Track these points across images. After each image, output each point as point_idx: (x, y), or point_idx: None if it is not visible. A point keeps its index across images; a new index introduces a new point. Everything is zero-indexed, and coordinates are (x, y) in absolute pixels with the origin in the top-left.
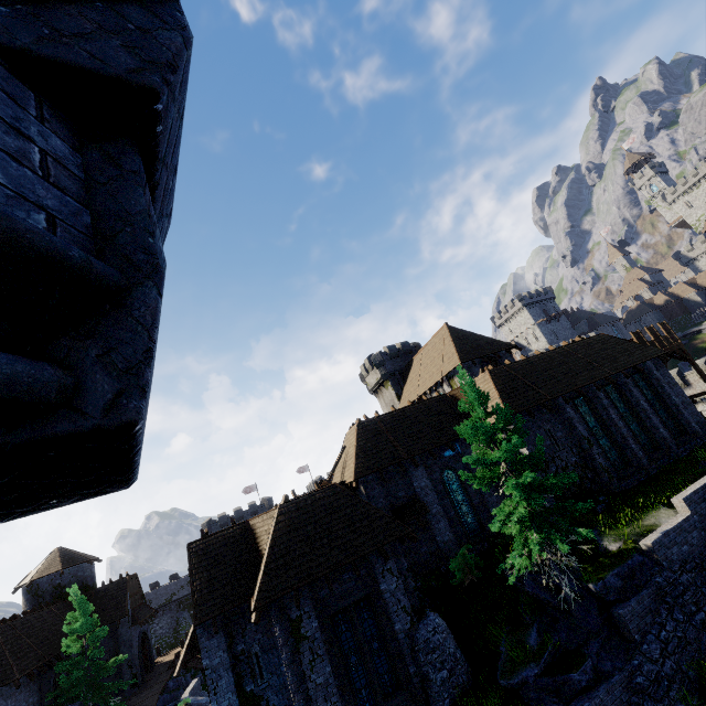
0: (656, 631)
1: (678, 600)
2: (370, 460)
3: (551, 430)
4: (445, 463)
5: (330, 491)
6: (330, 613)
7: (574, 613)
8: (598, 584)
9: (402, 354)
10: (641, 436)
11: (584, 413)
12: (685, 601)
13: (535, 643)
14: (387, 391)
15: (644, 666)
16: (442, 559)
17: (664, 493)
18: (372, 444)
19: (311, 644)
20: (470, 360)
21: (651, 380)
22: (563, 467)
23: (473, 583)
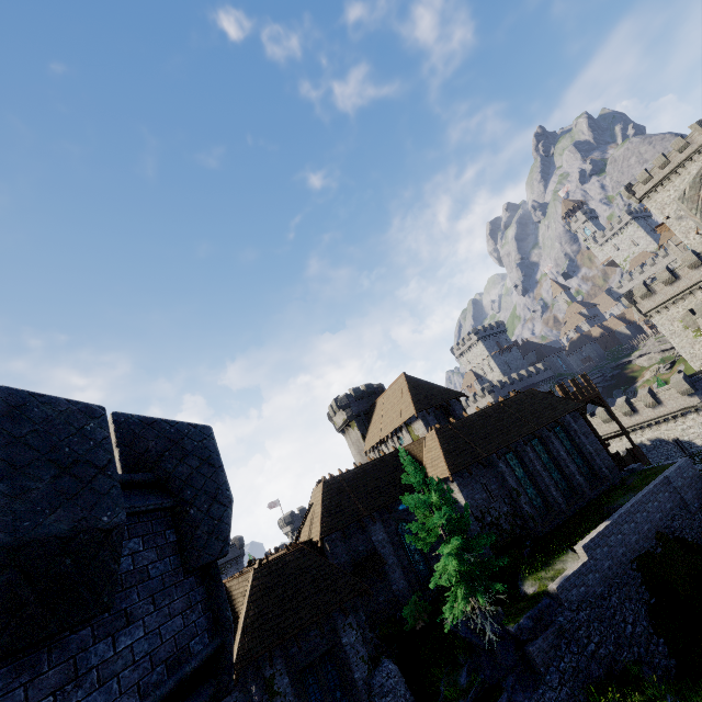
0: (557, 663)
1: (575, 635)
2: (333, 519)
3: (486, 484)
4: (399, 516)
5: (298, 553)
6: (299, 669)
7: (496, 653)
8: (514, 626)
9: (366, 396)
10: (562, 482)
11: (514, 465)
12: (580, 635)
13: (465, 682)
14: (353, 431)
15: (547, 694)
16: (398, 606)
17: (575, 537)
18: (336, 502)
19: (283, 699)
20: (424, 410)
21: (570, 431)
22: (496, 516)
23: (423, 627)
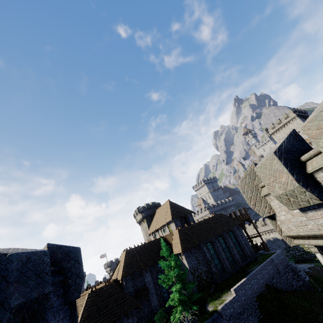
0: None
1: None
2: (128, 269)
3: (197, 257)
4: (158, 269)
5: (110, 286)
6: None
7: None
8: None
9: (152, 207)
10: (230, 257)
11: (210, 248)
12: None
13: None
14: (144, 223)
15: None
16: (153, 314)
17: (232, 284)
18: (130, 261)
19: None
20: (175, 218)
21: (235, 234)
22: (200, 272)
23: None
